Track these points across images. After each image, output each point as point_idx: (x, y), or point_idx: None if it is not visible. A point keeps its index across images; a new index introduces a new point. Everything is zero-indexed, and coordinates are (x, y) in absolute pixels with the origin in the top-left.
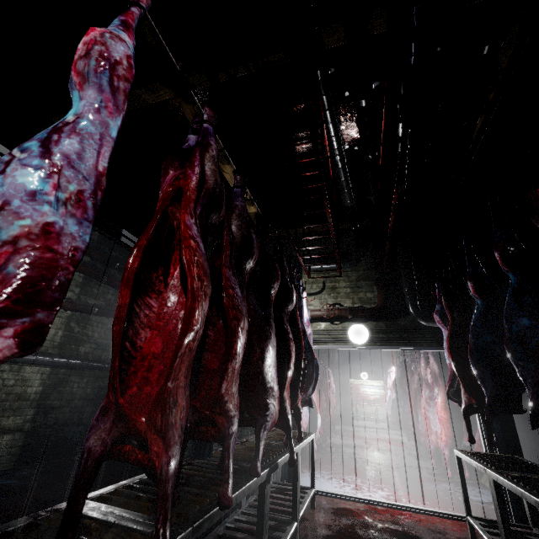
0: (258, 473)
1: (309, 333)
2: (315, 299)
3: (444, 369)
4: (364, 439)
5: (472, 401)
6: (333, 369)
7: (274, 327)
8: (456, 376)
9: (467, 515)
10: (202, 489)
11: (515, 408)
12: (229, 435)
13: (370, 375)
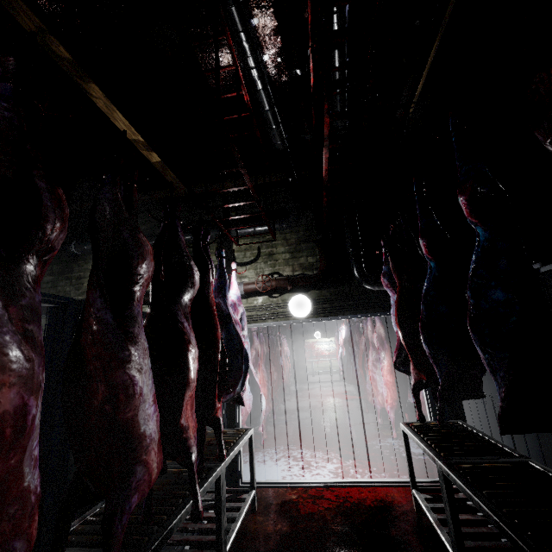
0: None
1: (242, 312)
2: (249, 269)
3: (390, 331)
4: (318, 397)
5: (420, 377)
6: (287, 332)
7: (142, 338)
8: (402, 344)
9: (413, 489)
10: None
11: (471, 394)
12: None
13: (323, 333)
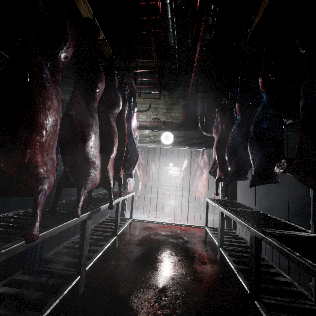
0: (77, 215)
1: (137, 135)
2: (143, 114)
3: (210, 160)
4: (166, 195)
5: (221, 175)
6: (155, 161)
7: (97, 119)
8: (215, 162)
9: (206, 226)
10: (22, 229)
11: (242, 177)
12: (37, 192)
13: (174, 164)
